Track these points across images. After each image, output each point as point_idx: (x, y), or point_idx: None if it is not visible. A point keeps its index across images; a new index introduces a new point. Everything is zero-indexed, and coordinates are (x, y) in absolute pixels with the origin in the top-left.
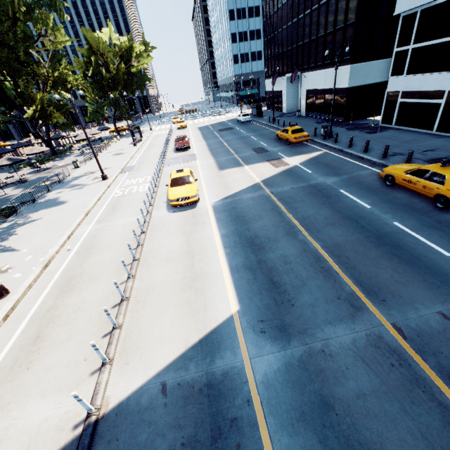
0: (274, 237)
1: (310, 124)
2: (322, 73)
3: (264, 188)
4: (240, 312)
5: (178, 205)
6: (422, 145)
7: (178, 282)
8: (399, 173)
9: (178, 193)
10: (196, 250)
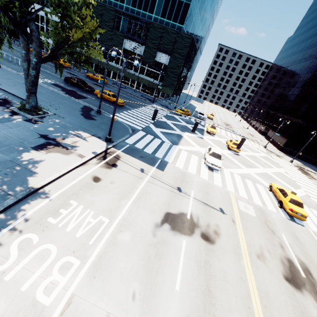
0: None
1: None
2: None
3: None
4: None
5: None
6: None
7: None
8: None
9: None
10: None
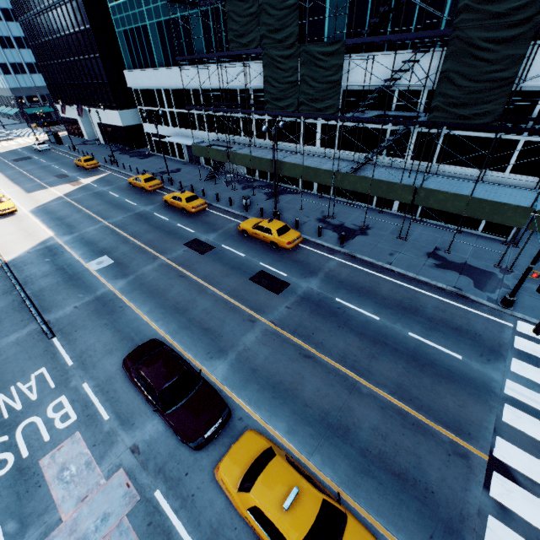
0: (71, 215)
1: (106, 153)
2: (103, 112)
3: (65, 198)
4: (55, 235)
5: (2, 215)
6: (161, 166)
7: (21, 237)
8: (132, 180)
9: None
10: (27, 228)
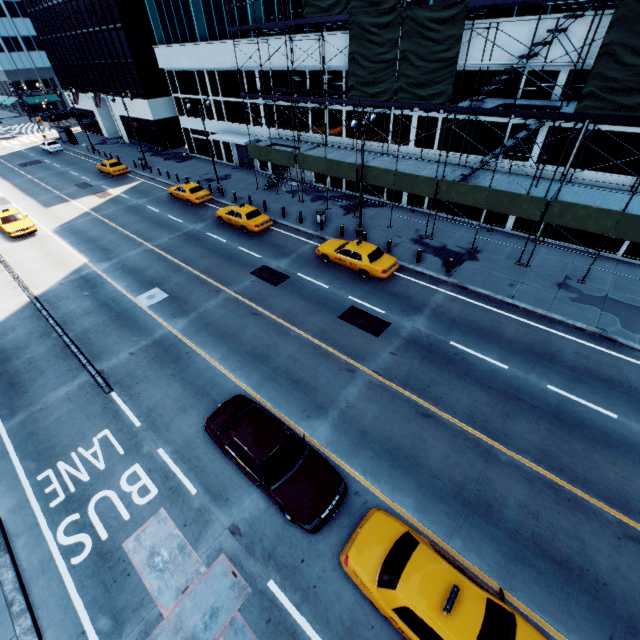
0: (104, 235)
1: (134, 155)
2: (127, 101)
3: (93, 214)
4: (89, 261)
5: (20, 236)
6: (205, 171)
7: (48, 264)
8: (173, 191)
9: (16, 227)
10: (53, 252)
